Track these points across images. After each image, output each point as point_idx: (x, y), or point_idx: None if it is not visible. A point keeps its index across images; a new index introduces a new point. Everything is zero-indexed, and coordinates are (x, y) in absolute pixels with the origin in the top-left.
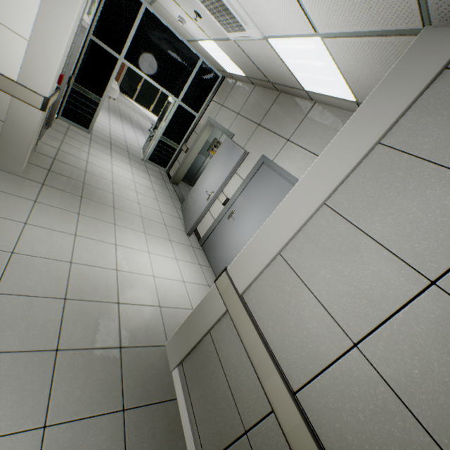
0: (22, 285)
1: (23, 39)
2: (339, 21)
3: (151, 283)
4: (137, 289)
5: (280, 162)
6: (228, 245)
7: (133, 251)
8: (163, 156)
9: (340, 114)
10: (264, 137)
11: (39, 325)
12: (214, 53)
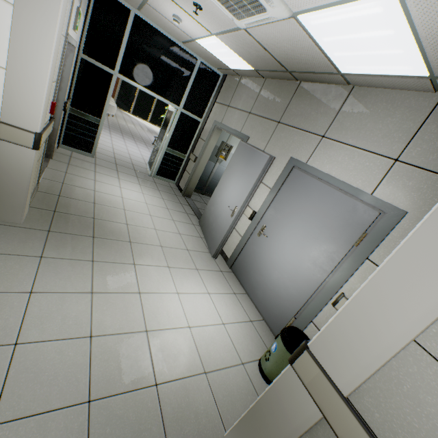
0: (30, 397)
1: None
2: None
3: (188, 339)
4: (174, 353)
5: (317, 164)
6: (265, 268)
7: (160, 296)
8: (171, 168)
9: (396, 96)
10: (288, 136)
11: None
12: (215, 50)
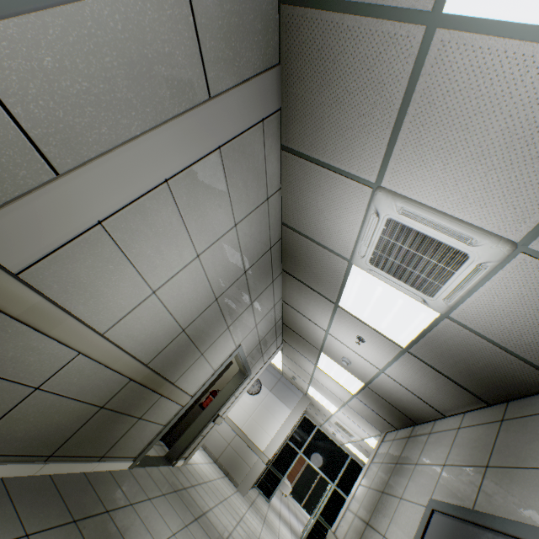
0: (247, 523)
1: (271, 437)
2: (370, 431)
3: None
4: None
5: None
6: None
7: None
8: (318, 538)
9: None
10: None
11: (252, 535)
12: (353, 450)
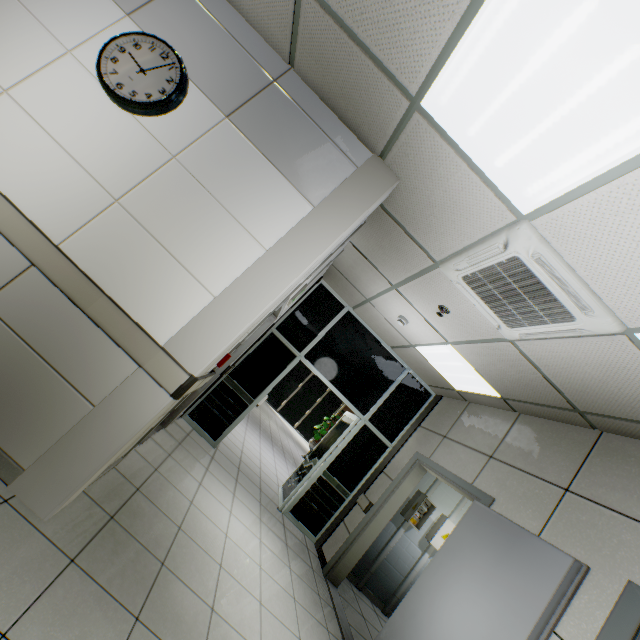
0: None
1: (209, 293)
2: None
3: None
4: None
5: None
6: None
7: None
8: (318, 508)
9: None
10: (601, 524)
11: None
12: (440, 361)
